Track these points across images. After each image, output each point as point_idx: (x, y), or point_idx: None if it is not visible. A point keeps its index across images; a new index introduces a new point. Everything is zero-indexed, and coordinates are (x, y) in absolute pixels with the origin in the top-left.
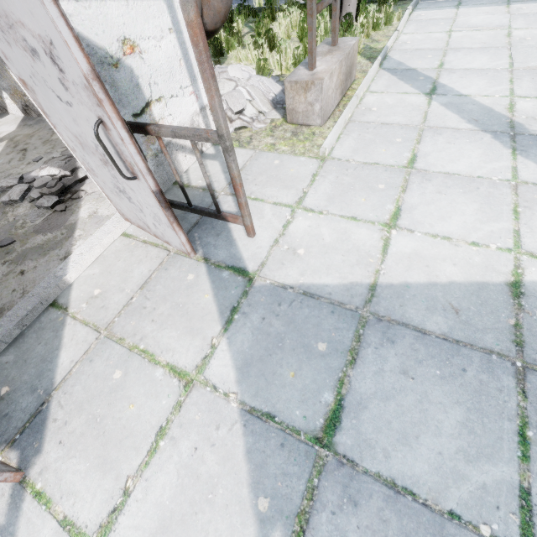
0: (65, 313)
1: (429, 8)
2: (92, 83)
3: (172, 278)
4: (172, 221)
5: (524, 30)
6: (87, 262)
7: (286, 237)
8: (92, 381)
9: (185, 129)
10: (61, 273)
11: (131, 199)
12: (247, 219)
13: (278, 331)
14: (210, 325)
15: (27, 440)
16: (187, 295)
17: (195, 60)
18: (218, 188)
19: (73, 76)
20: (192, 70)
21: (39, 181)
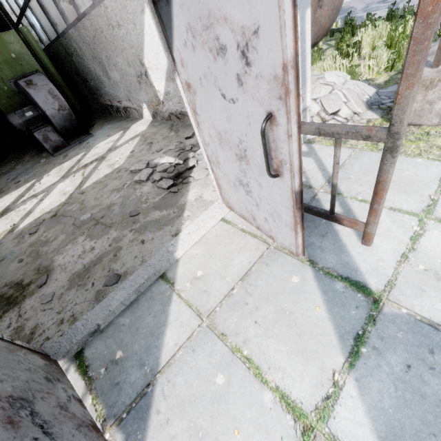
0: (171, 288)
1: None
2: (289, 71)
3: (274, 275)
4: (298, 222)
5: None
6: (192, 241)
7: (419, 254)
8: (194, 377)
9: (335, 126)
10: (172, 249)
11: (250, 192)
12: (373, 227)
13: (440, 397)
14: (327, 351)
15: (132, 425)
16: (293, 301)
17: (308, 66)
18: (316, 185)
19: (262, 68)
20: (304, 75)
21: (160, 167)
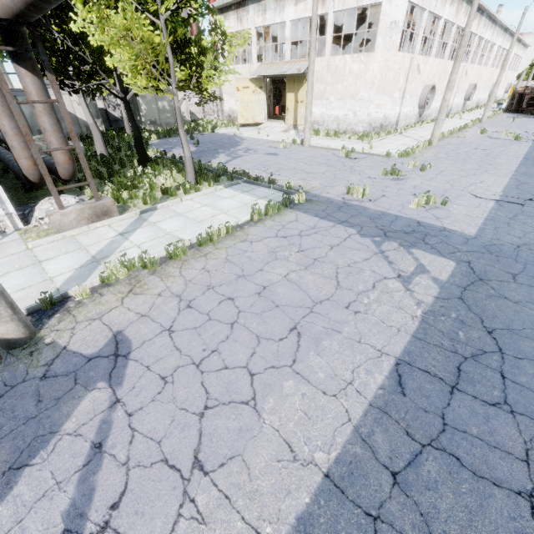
0: None
1: (234, 189)
2: None
3: None
4: None
5: (225, 215)
6: None
7: None
8: None
9: None
10: None
11: None
12: None
13: None
14: None
15: None
16: None
17: (5, 196)
18: None
19: None
20: (2, 199)
21: None
